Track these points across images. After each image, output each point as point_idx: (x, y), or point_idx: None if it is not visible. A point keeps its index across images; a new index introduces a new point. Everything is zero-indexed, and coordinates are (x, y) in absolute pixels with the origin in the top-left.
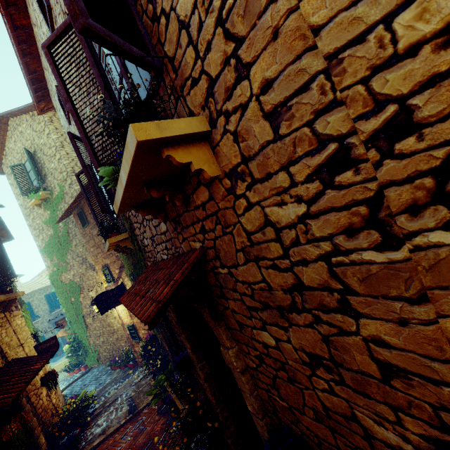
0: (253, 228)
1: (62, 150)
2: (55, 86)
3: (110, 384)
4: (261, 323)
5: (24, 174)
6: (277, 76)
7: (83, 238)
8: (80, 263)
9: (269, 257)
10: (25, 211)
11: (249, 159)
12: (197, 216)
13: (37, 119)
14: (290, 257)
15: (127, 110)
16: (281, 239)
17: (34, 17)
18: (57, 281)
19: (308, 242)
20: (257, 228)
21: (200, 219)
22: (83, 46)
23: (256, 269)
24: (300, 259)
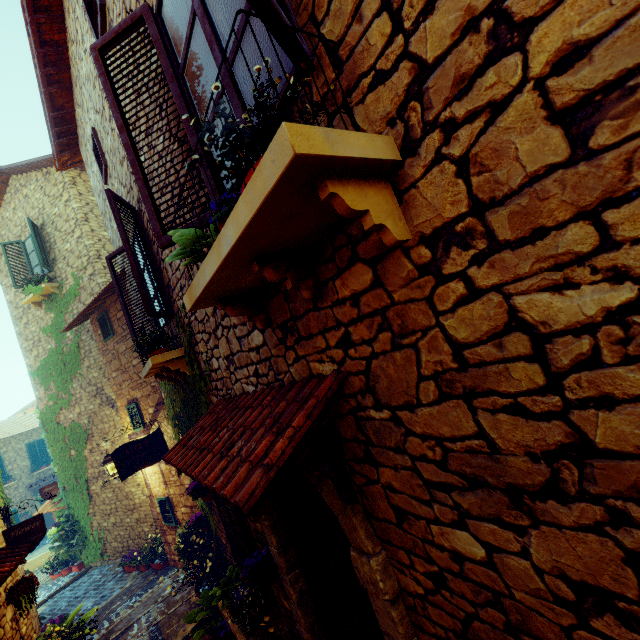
0: (473, 335)
1: (85, 225)
2: (91, 127)
3: (120, 597)
4: (454, 513)
5: (22, 256)
6: (606, 32)
7: (102, 356)
8: (92, 395)
9: (504, 391)
10: (15, 311)
11: (491, 205)
12: (337, 317)
13: (53, 179)
14: (563, 391)
15: (259, 115)
16: (546, 356)
17: (73, 30)
18: (51, 422)
19: (625, 362)
20: (484, 336)
21: (343, 322)
22: (158, 49)
23: (465, 413)
24: (594, 396)
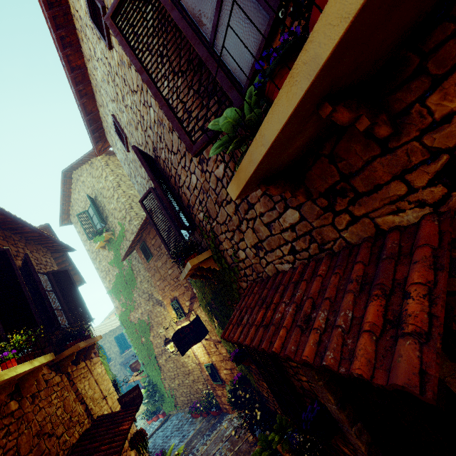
0: None
1: (119, 189)
2: (111, 115)
3: (196, 437)
4: None
5: (89, 219)
6: None
7: (148, 272)
8: (146, 300)
9: None
10: (92, 255)
11: None
12: (432, 146)
13: (95, 166)
14: None
15: None
16: None
17: (87, 51)
18: (126, 321)
19: None
20: None
21: (445, 147)
22: None
23: None
24: None
